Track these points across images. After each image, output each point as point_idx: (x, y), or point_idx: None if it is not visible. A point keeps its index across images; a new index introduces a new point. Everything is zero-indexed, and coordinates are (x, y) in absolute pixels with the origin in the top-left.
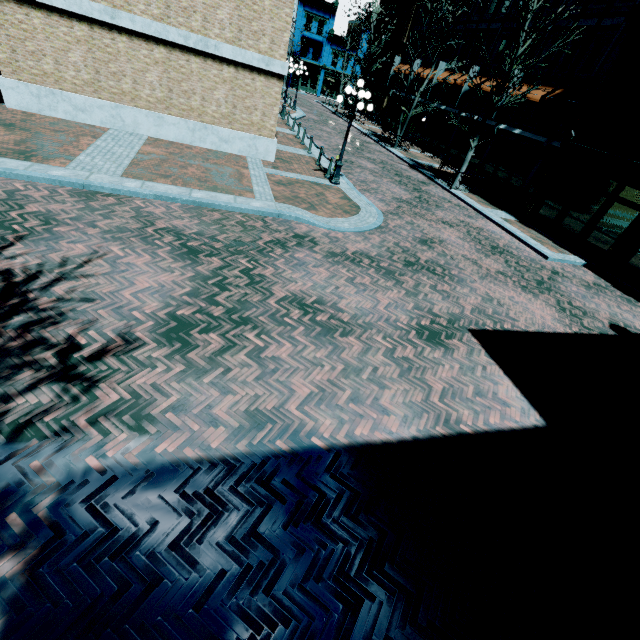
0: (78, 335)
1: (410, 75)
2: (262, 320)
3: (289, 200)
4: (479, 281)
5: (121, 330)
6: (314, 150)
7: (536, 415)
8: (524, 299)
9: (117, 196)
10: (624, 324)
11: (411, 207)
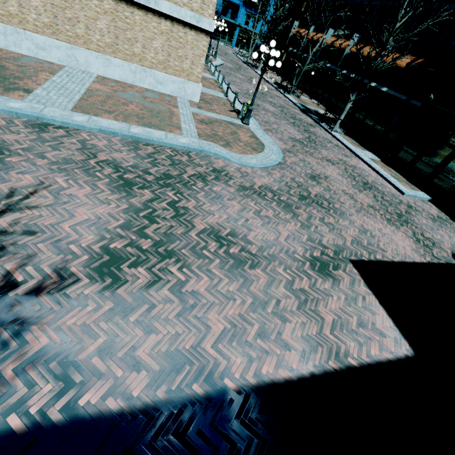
0: (16, 271)
1: (307, 38)
2: (184, 253)
3: (209, 137)
4: (356, 214)
5: (57, 265)
6: (230, 93)
7: (406, 344)
8: (389, 231)
9: (66, 128)
10: None
11: (303, 146)
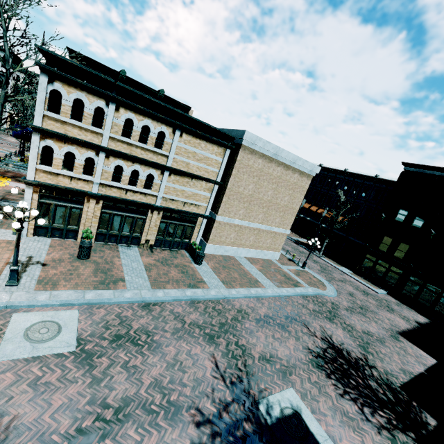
0: (356, 355)
1: None
2: (369, 341)
3: (310, 284)
4: (379, 311)
5: (358, 352)
6: None
7: (433, 359)
8: (393, 316)
9: (287, 297)
10: (418, 321)
11: (327, 274)
